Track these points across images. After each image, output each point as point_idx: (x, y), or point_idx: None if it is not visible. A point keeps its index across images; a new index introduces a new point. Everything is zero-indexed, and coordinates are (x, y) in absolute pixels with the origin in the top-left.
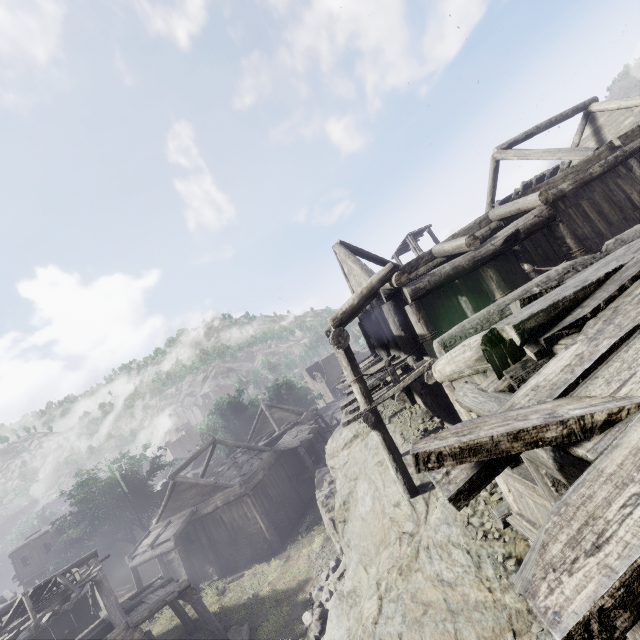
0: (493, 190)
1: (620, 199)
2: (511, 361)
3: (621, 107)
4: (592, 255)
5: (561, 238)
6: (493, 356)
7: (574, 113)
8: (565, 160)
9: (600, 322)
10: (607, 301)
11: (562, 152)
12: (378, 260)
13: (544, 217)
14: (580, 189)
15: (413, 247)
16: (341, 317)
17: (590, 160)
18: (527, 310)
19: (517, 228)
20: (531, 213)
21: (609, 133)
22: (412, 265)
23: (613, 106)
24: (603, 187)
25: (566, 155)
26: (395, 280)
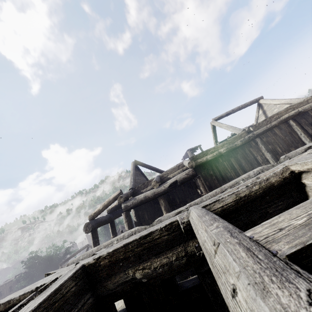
0: (215, 137)
1: (251, 158)
2: None
3: (271, 103)
4: (145, 226)
5: (198, 186)
6: None
7: (251, 103)
8: (254, 123)
9: None
10: None
11: (231, 128)
12: (154, 169)
13: (190, 175)
14: (230, 152)
15: (190, 156)
16: (93, 215)
17: (236, 137)
18: (12, 295)
19: (176, 179)
20: (185, 171)
21: (269, 114)
22: (145, 185)
23: (268, 102)
24: (242, 151)
25: (233, 130)
26: (118, 200)
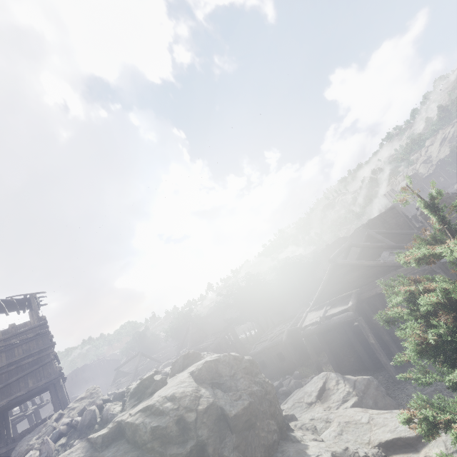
0: None
1: None
2: None
3: None
4: None
5: None
6: None
7: None
8: None
9: None
10: None
11: None
12: None
13: None
14: None
15: None
16: None
17: None
18: None
19: None
20: None
21: None
22: None
23: None
24: None
25: None
26: None
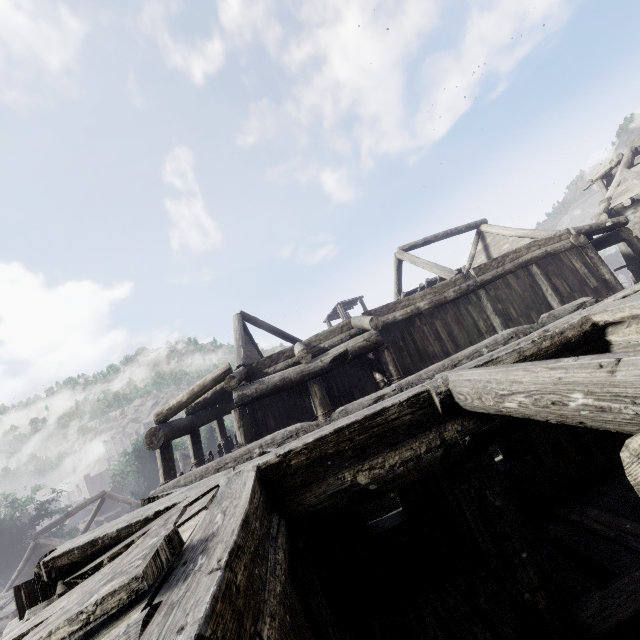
0: (398, 282)
1: (468, 324)
2: (41, 598)
3: (500, 234)
4: (317, 422)
5: (386, 364)
6: (21, 591)
7: (467, 229)
8: (466, 265)
9: (70, 592)
10: (111, 558)
11: (437, 268)
12: (280, 334)
13: (372, 342)
14: (436, 309)
15: (342, 316)
16: (166, 413)
17: (447, 284)
18: (89, 535)
19: (346, 348)
20: (363, 335)
21: (494, 252)
22: (273, 359)
23: (495, 231)
24: (455, 310)
25: (439, 272)
26: (225, 383)
